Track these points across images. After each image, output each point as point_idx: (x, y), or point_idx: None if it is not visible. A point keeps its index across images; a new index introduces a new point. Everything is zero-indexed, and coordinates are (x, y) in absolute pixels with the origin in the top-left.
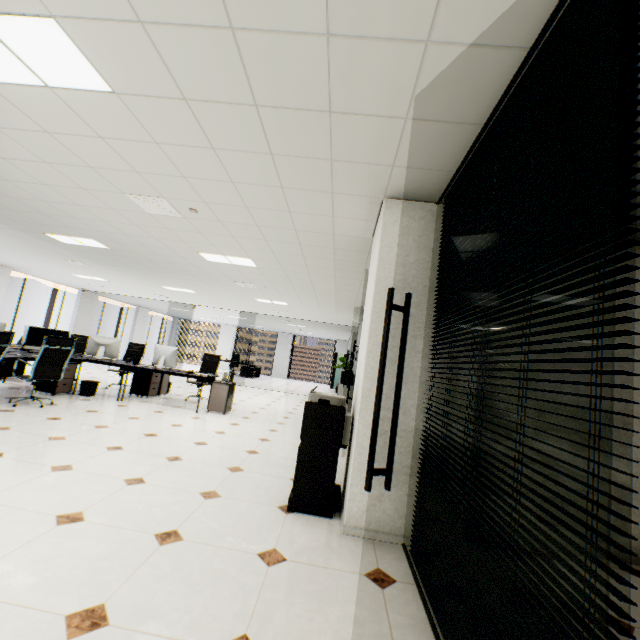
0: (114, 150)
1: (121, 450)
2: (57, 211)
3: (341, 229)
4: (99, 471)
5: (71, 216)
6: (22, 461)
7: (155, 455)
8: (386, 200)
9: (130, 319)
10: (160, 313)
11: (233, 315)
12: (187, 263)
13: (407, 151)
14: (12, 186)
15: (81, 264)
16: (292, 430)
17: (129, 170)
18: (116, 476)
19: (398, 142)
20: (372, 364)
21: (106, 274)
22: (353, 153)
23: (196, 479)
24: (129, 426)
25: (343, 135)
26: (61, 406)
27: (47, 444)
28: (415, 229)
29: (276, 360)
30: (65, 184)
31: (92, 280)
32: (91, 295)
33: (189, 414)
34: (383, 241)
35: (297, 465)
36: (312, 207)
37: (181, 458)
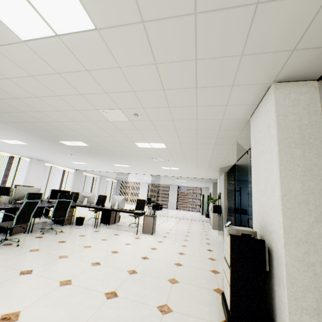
0: (94, 79)
1: (99, 265)
2: (64, 127)
3: (229, 114)
4: (88, 285)
5: (71, 129)
6: (42, 277)
7: (120, 269)
8: (274, 84)
9: (97, 182)
10: (111, 179)
11: (147, 177)
12: (127, 150)
13: (314, 31)
14: (42, 115)
15: (75, 156)
16: (194, 245)
17: (101, 92)
18: (98, 290)
19: (309, 22)
20: (287, 205)
21: (87, 160)
22: (262, 44)
23: (150, 292)
24: (102, 245)
25: (260, 27)
26: (66, 233)
27: (57, 261)
28: (302, 100)
29: (169, 200)
30: (67, 109)
31: (80, 164)
32: (80, 172)
33: (133, 235)
34: (278, 112)
35: (231, 288)
36: (213, 100)
37: (136, 271)
